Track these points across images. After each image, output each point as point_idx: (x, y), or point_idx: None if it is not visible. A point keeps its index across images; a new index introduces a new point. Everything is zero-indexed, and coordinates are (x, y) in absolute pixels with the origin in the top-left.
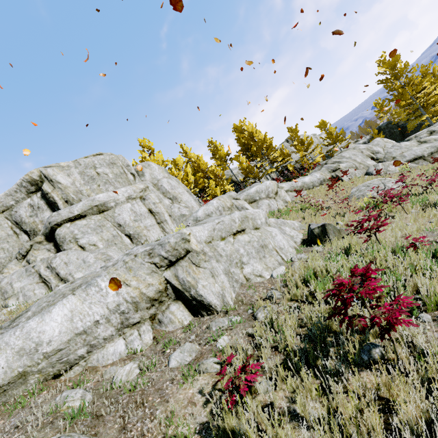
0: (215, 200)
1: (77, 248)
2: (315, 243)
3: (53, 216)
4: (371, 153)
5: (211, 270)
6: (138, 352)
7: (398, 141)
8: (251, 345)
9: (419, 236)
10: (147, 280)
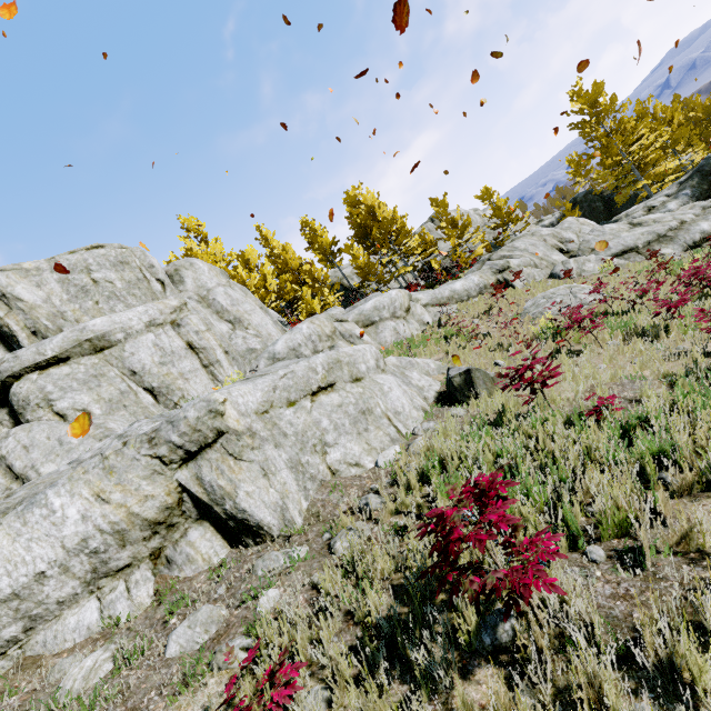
0: (306, 323)
1: (52, 418)
2: (455, 400)
3: (5, 361)
4: (559, 242)
5: (263, 464)
6: (122, 624)
7: (602, 221)
8: (313, 607)
9: (614, 389)
10: (143, 490)
